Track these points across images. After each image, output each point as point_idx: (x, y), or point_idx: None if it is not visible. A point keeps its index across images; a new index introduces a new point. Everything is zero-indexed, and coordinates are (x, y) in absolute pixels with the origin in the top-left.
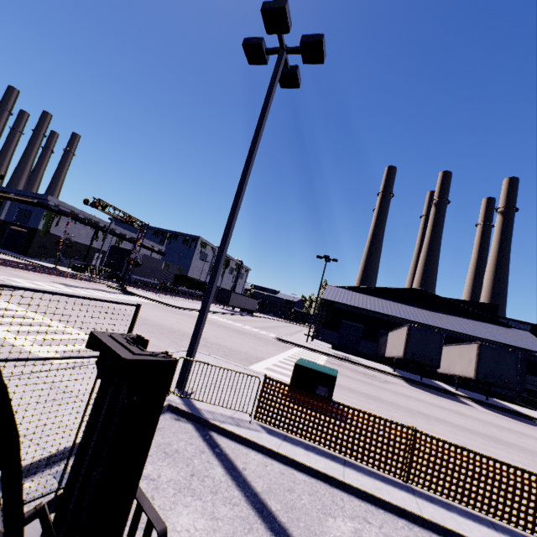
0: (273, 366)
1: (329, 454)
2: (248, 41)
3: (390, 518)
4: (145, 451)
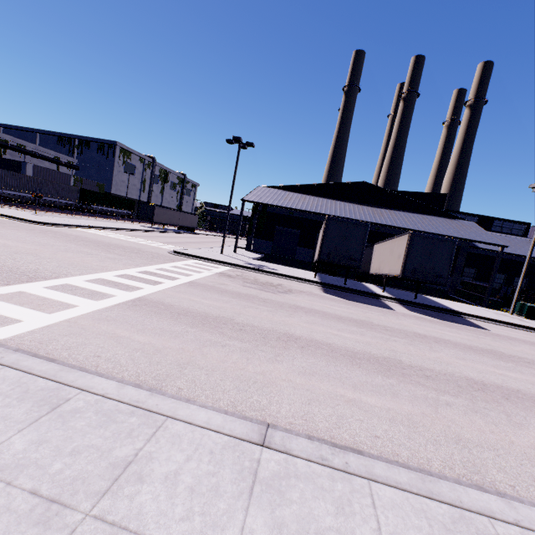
0: (44, 288)
1: None
2: None
3: None
4: None
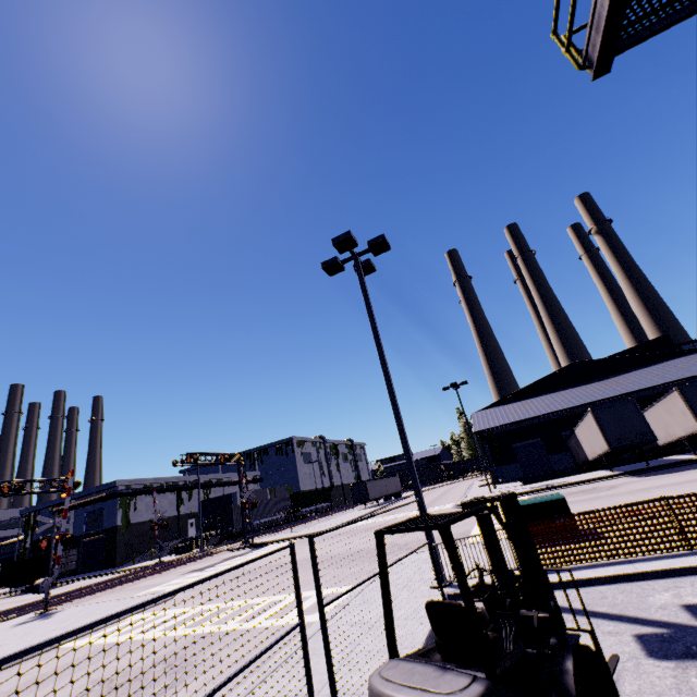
0: None
1: (611, 562)
2: (326, 264)
3: (696, 577)
4: (531, 543)
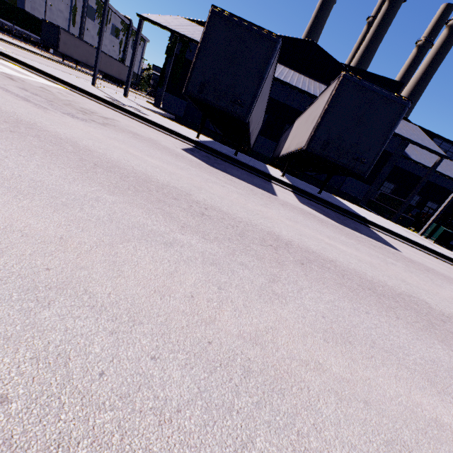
0: None
1: None
2: None
3: None
4: None
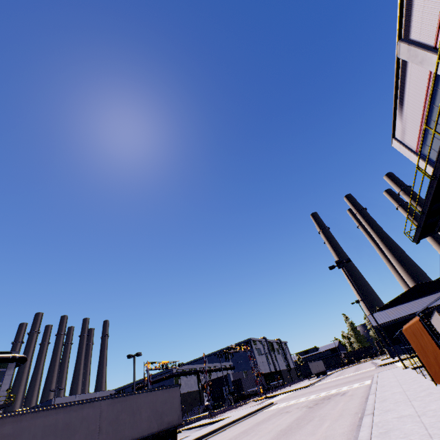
0: None
1: None
2: (330, 267)
3: None
4: None
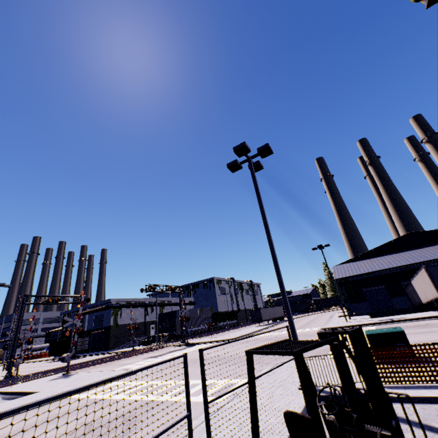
0: None
1: None
2: (229, 164)
3: None
4: (374, 369)
